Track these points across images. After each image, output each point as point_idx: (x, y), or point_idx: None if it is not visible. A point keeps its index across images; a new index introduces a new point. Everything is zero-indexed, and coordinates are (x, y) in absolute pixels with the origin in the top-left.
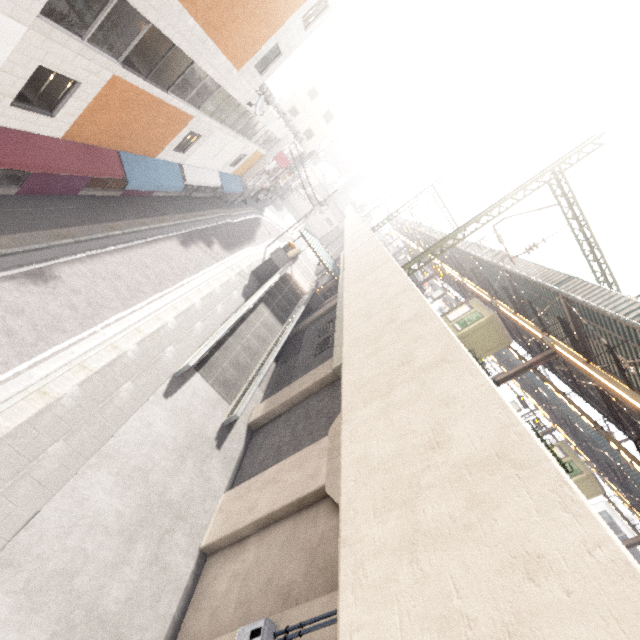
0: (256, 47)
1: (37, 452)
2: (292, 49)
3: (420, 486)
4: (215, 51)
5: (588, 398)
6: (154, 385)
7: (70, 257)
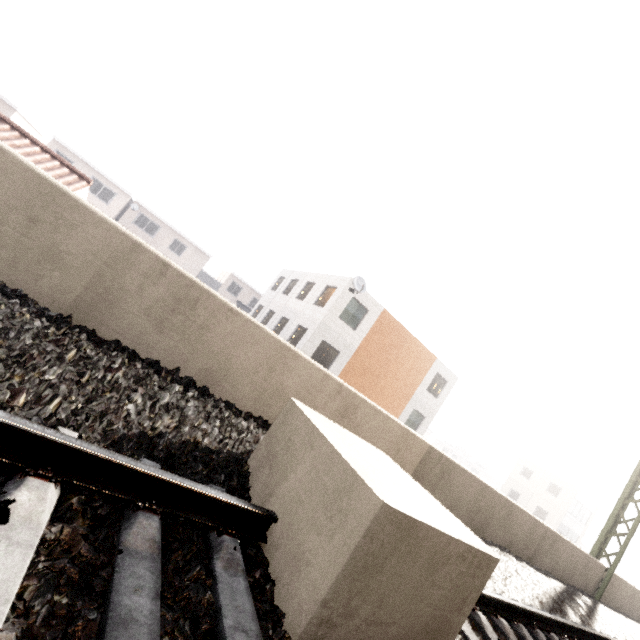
0: (397, 413)
1: None
2: (433, 412)
3: None
4: None
5: None
6: None
7: None
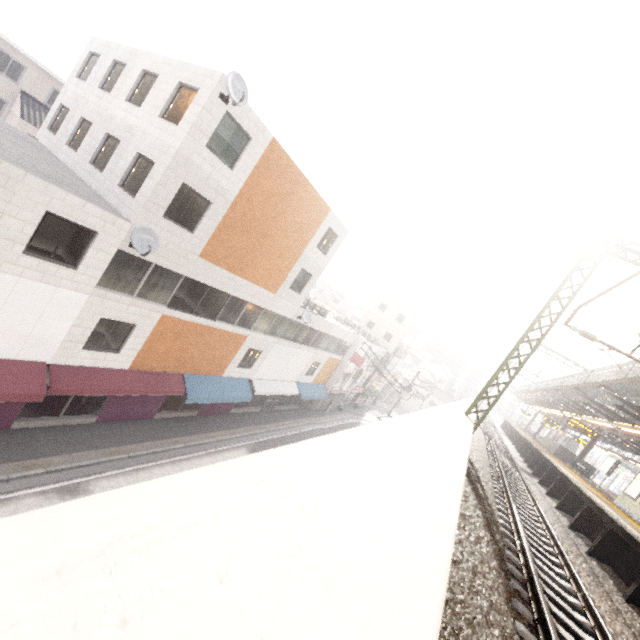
0: (284, 275)
1: None
2: (320, 270)
3: None
4: (246, 284)
5: None
6: None
7: (116, 471)
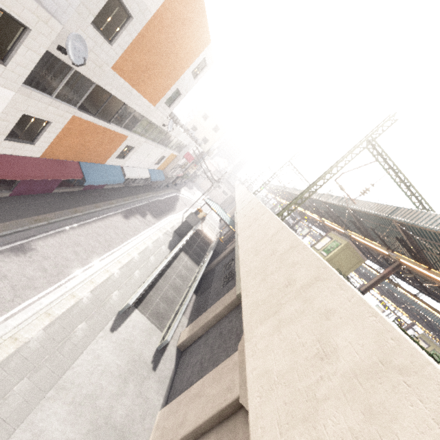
0: (164, 92)
1: (4, 391)
2: (187, 91)
3: (317, 398)
4: (138, 96)
5: (434, 297)
6: (103, 322)
7: (44, 234)
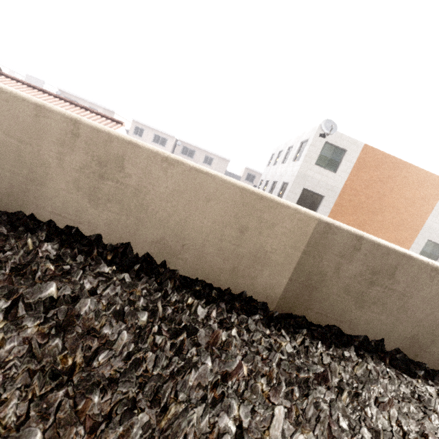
0: (405, 246)
1: None
2: None
3: None
4: None
5: None
6: None
7: None
